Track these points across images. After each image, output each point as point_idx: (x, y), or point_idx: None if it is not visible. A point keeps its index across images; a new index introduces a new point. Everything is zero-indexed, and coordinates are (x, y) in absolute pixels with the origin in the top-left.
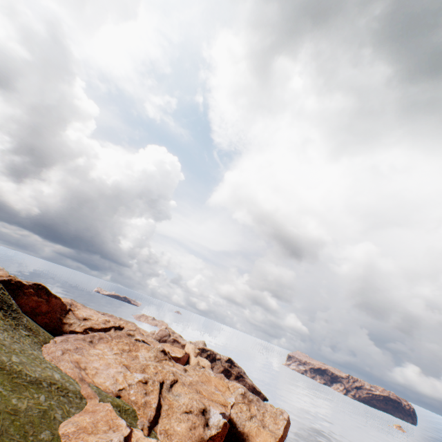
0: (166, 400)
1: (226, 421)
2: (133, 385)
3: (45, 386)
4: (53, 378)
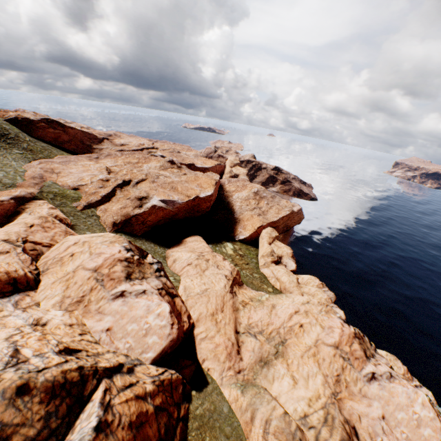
0: (126, 192)
1: (156, 205)
2: (94, 183)
3: None
4: None
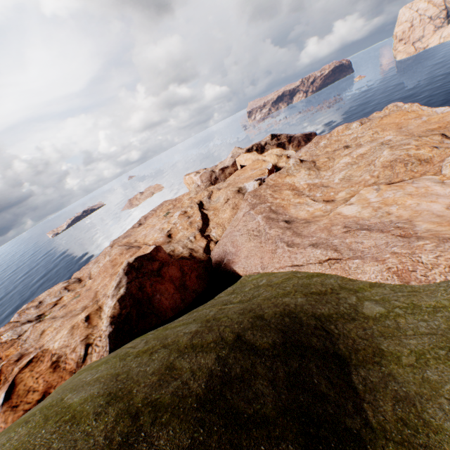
0: None
1: None
2: None
3: None
4: None
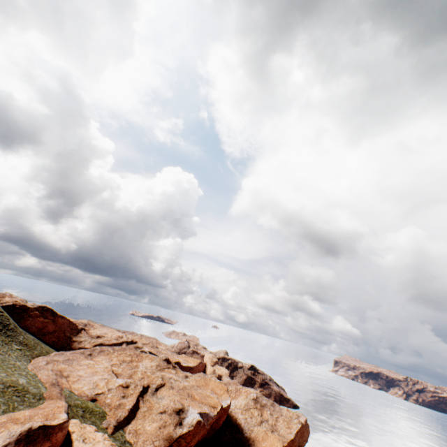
0: (147, 403)
1: (201, 419)
2: (113, 390)
3: (1, 387)
4: (16, 382)
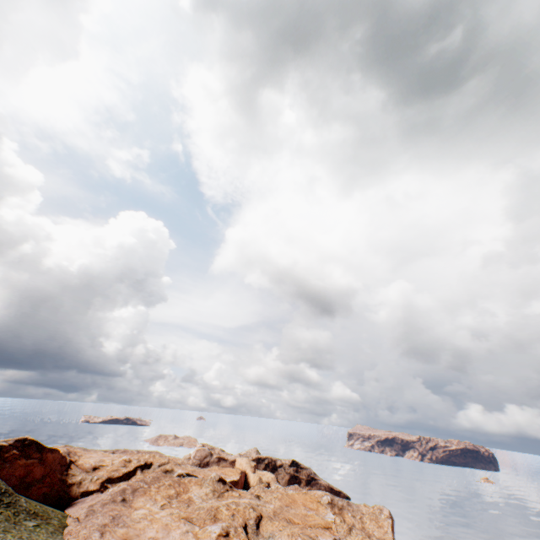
0: None
1: None
2: None
3: None
4: None
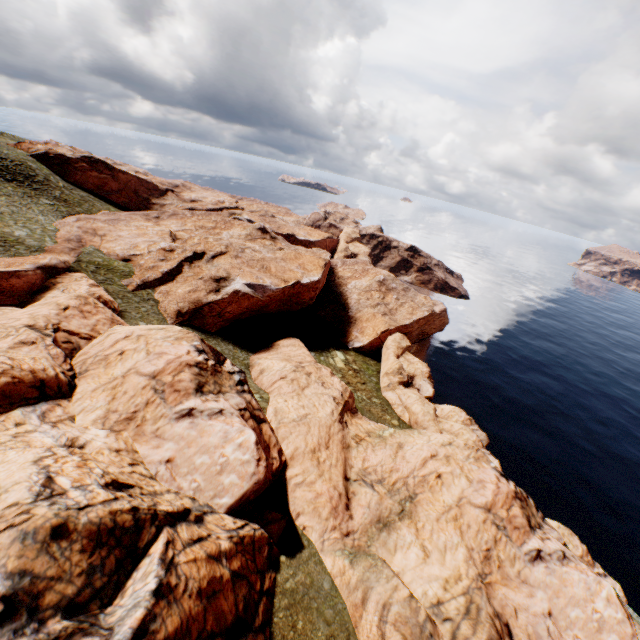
0: (196, 269)
1: (240, 290)
2: (153, 253)
3: None
4: (7, 233)
